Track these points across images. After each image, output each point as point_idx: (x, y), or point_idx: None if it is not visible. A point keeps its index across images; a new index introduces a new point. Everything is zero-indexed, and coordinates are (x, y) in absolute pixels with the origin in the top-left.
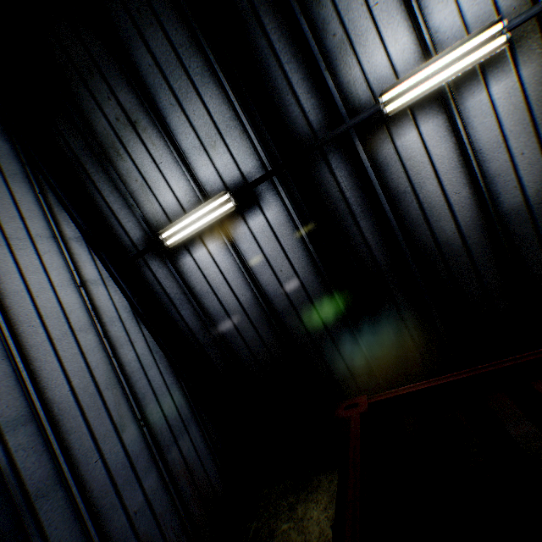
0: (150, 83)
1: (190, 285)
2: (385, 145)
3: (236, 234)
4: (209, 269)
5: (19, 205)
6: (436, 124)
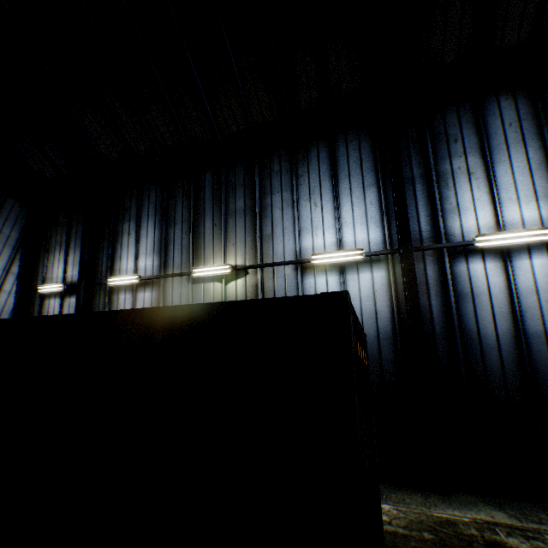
0: (73, 237)
1: (43, 312)
2: (117, 295)
3: (67, 300)
4: (52, 309)
5: (2, 255)
6: (130, 296)
